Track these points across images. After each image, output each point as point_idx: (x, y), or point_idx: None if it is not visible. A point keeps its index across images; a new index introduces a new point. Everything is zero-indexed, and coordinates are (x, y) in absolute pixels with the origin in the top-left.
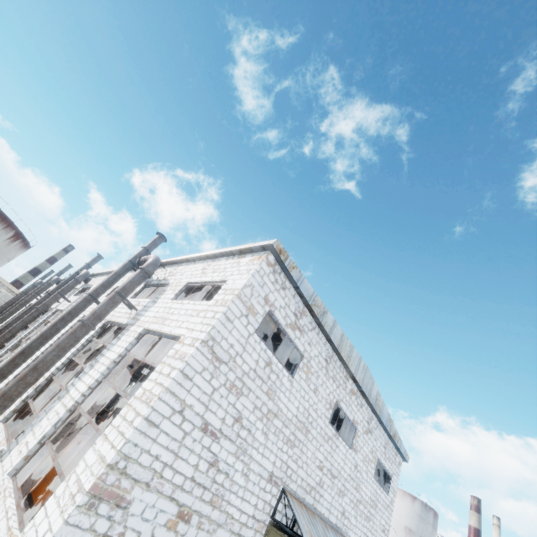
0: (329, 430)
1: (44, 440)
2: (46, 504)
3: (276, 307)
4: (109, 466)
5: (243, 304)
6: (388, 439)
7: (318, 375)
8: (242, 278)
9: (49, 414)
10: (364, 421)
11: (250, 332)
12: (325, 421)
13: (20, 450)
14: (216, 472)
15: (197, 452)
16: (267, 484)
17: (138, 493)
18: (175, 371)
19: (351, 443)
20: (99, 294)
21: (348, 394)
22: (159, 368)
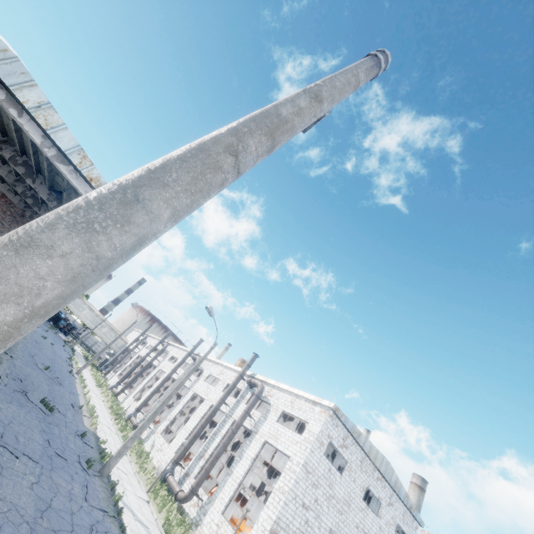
0: (362, 504)
1: (231, 498)
2: (251, 532)
3: (333, 438)
4: (274, 521)
5: (318, 442)
6: (406, 509)
7: (356, 471)
8: (317, 426)
9: (228, 484)
10: (387, 497)
11: (321, 455)
12: (360, 499)
13: (221, 502)
14: (307, 526)
15: (300, 516)
16: (328, 533)
17: (282, 533)
18: (293, 480)
19: (377, 512)
20: (226, 398)
21: (375, 480)
22: (283, 475)
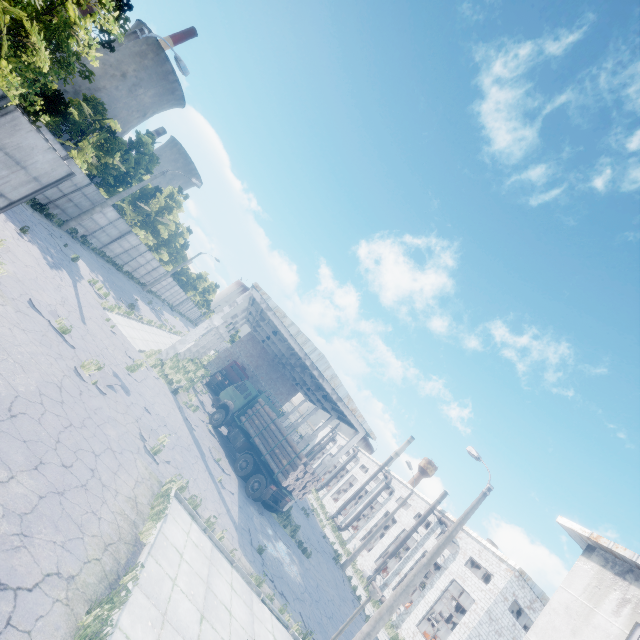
0: None
1: (424, 617)
2: None
3: (518, 597)
4: None
5: (502, 596)
6: None
7: None
8: (502, 582)
9: (421, 604)
10: None
11: (505, 609)
12: None
13: (415, 616)
14: None
15: None
16: None
17: None
18: (476, 620)
19: None
20: (418, 527)
21: None
22: (468, 613)
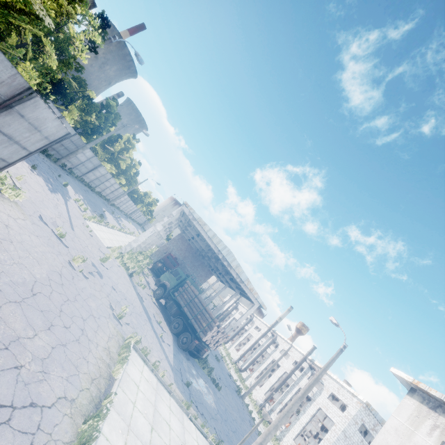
0: None
1: (298, 433)
2: None
3: (365, 422)
4: None
5: (354, 421)
6: None
7: None
8: (354, 411)
9: (296, 424)
10: None
11: (356, 429)
12: None
13: (293, 433)
14: None
15: None
16: None
17: None
18: (335, 437)
19: None
20: (295, 371)
21: None
22: (330, 432)
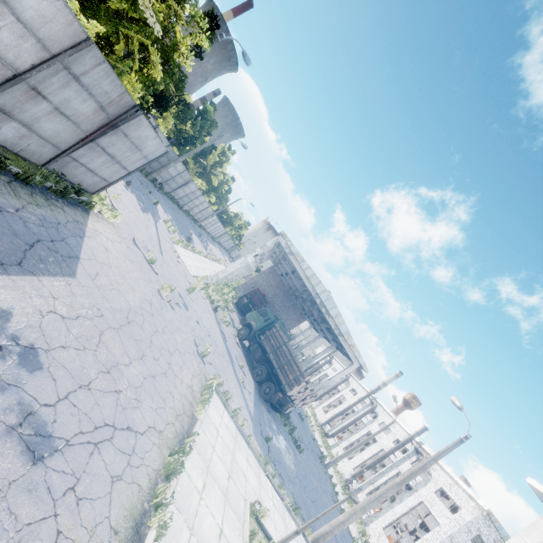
0: None
1: (390, 523)
2: None
3: (483, 533)
4: None
5: (466, 528)
6: None
7: None
8: (468, 516)
9: (389, 513)
10: None
11: (467, 539)
12: None
13: (383, 521)
14: None
15: None
16: None
17: None
18: (438, 540)
19: None
20: (395, 451)
21: None
22: (431, 532)
